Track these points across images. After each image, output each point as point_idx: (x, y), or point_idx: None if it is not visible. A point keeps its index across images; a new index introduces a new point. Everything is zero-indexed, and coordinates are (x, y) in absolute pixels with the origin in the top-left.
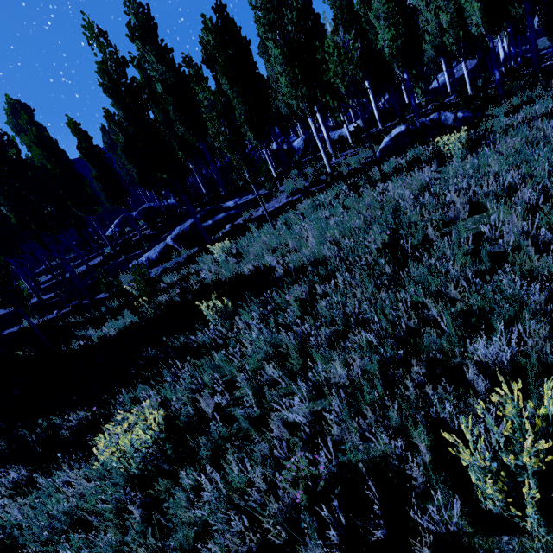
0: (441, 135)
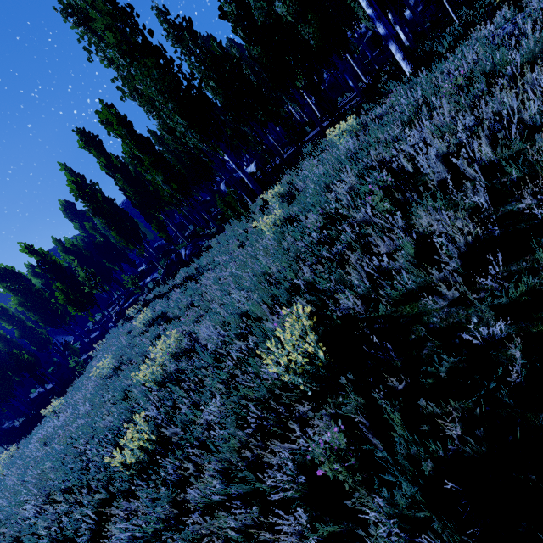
0: (173, 272)
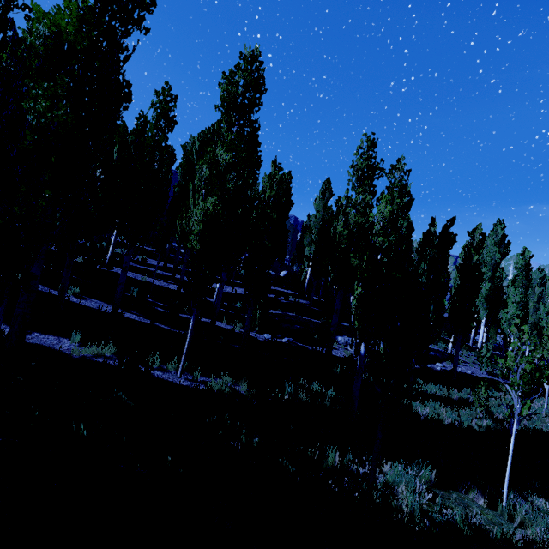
0: None
